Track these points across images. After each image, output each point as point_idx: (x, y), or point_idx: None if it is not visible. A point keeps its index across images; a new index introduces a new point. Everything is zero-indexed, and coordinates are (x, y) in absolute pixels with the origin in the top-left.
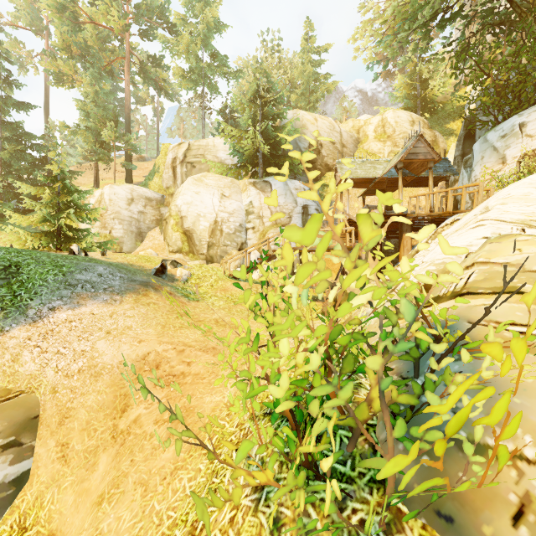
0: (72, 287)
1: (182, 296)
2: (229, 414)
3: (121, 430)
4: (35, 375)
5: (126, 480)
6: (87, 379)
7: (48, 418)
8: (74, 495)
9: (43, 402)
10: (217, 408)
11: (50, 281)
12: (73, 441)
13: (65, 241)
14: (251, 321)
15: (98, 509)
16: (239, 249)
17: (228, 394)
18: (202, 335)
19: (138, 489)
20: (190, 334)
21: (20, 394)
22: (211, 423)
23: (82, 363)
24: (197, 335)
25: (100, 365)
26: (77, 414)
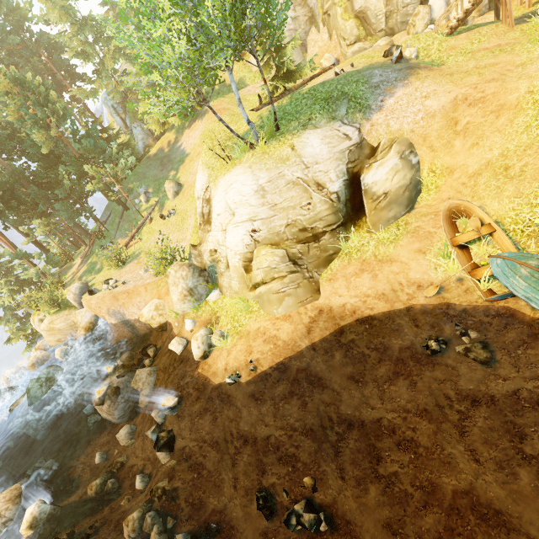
0: (378, 88)
1: (432, 67)
2: (532, 94)
3: (459, 130)
4: (399, 129)
5: (484, 135)
6: (428, 120)
7: (416, 141)
8: (448, 157)
9: (409, 138)
10: (519, 98)
11: (365, 90)
12: (434, 144)
13: (289, 77)
14: (501, 57)
15: (477, 145)
16: (421, 3)
17: (522, 91)
18: (478, 77)
19: (495, 133)
20: (471, 79)
21: (399, 138)
22: (521, 102)
23: (421, 115)
24: (475, 78)
25: (433, 112)
26: (431, 135)
